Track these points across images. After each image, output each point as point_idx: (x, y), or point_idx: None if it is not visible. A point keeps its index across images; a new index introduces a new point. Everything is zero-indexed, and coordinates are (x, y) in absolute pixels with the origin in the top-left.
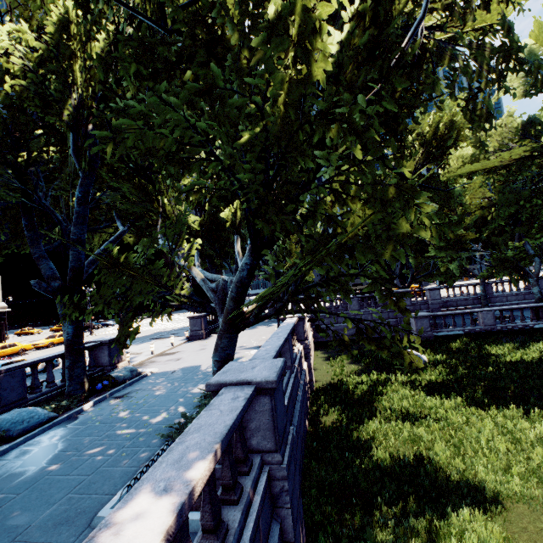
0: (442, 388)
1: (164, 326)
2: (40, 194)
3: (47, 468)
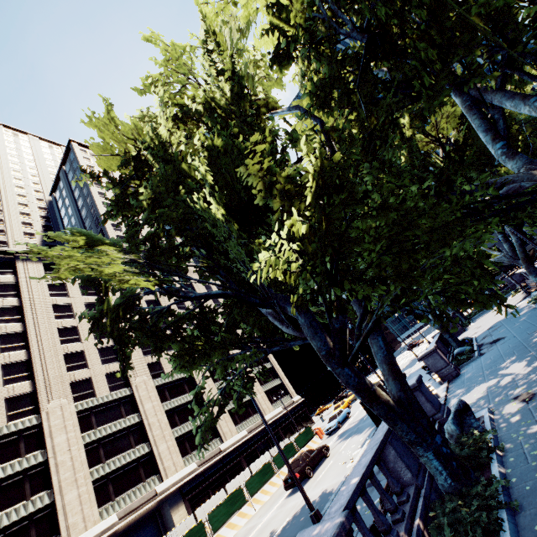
0: None
1: (403, 361)
2: None
3: (508, 335)
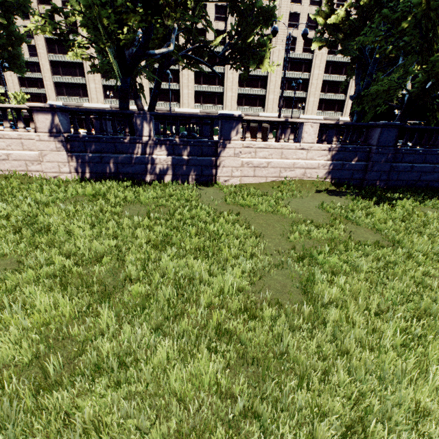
0: None
1: None
2: (365, 49)
3: None
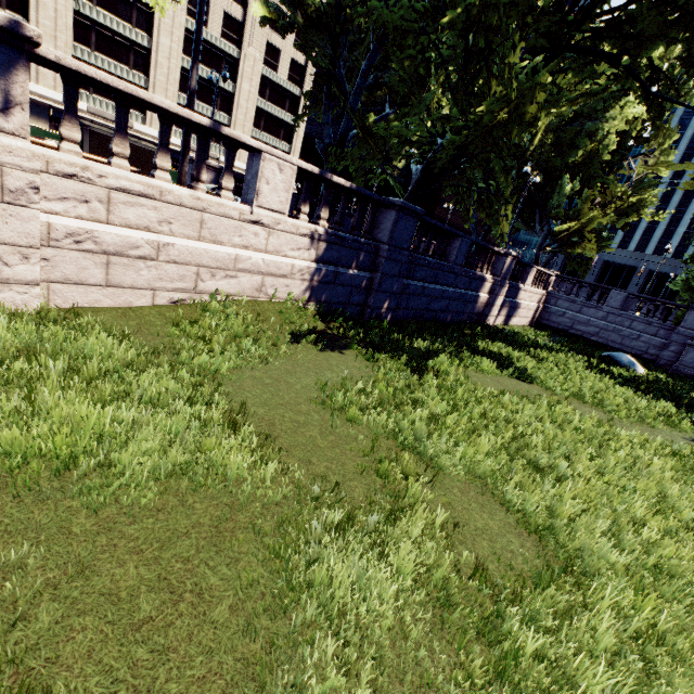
0: (607, 373)
1: None
2: (341, 65)
3: None
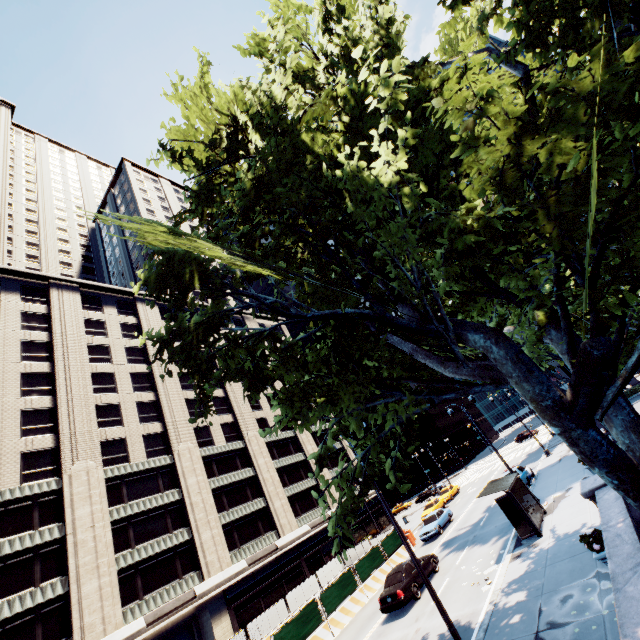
0: None
1: (514, 455)
2: None
3: None
